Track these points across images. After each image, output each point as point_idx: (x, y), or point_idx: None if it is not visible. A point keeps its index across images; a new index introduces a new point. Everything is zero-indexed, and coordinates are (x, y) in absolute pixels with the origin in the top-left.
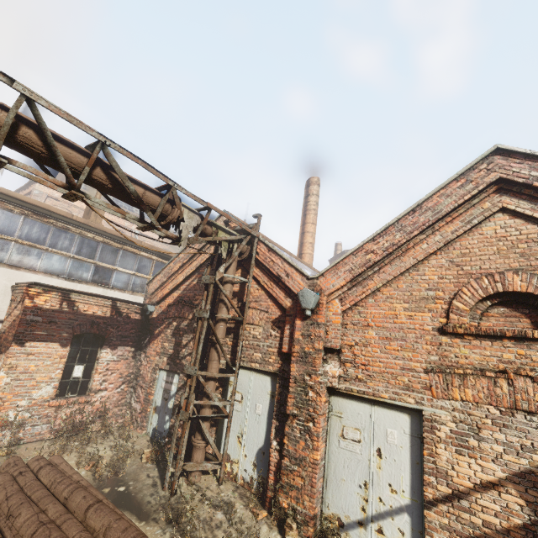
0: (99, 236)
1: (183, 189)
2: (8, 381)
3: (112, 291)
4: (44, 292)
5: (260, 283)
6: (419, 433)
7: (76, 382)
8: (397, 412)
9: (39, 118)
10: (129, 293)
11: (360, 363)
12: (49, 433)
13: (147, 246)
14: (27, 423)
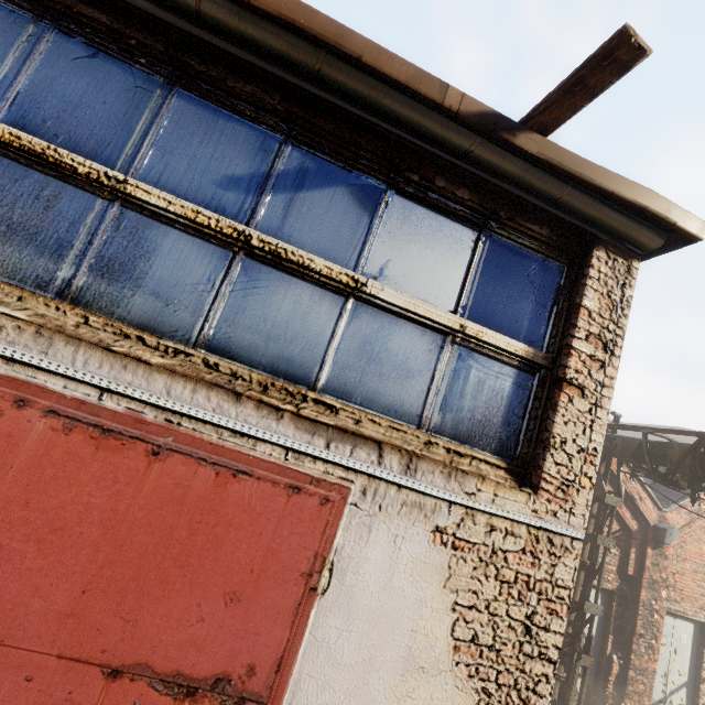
0: None
1: None
2: None
3: None
4: None
5: None
6: (697, 635)
7: None
8: (688, 622)
9: None
10: None
11: (678, 588)
12: None
13: None
14: None
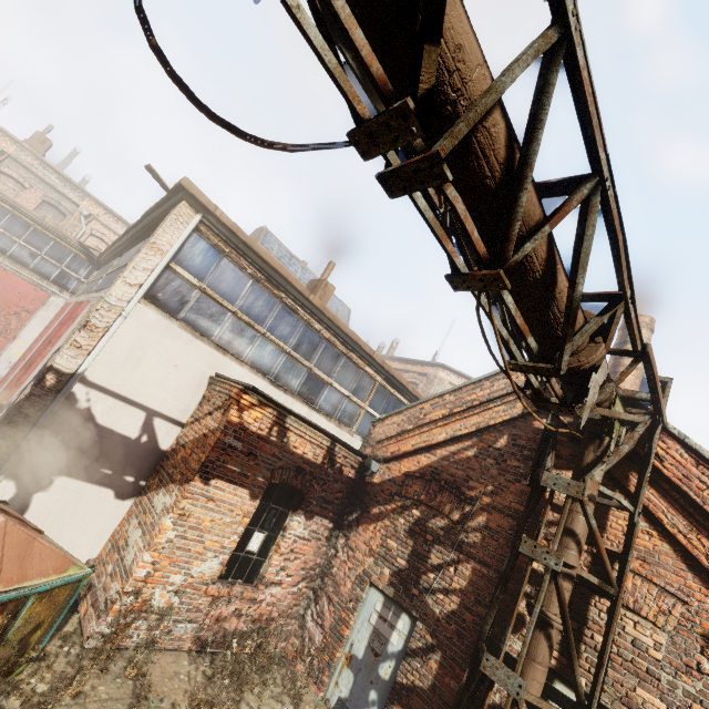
0: (326, 330)
1: (632, 309)
2: (172, 536)
3: (317, 415)
4: (257, 405)
5: (655, 522)
6: None
7: (248, 559)
8: None
9: (545, 94)
10: (335, 424)
11: None
12: (191, 640)
13: (378, 360)
14: (170, 613)
